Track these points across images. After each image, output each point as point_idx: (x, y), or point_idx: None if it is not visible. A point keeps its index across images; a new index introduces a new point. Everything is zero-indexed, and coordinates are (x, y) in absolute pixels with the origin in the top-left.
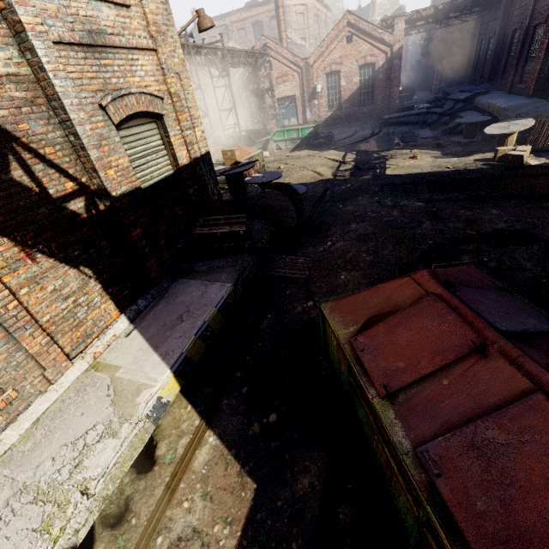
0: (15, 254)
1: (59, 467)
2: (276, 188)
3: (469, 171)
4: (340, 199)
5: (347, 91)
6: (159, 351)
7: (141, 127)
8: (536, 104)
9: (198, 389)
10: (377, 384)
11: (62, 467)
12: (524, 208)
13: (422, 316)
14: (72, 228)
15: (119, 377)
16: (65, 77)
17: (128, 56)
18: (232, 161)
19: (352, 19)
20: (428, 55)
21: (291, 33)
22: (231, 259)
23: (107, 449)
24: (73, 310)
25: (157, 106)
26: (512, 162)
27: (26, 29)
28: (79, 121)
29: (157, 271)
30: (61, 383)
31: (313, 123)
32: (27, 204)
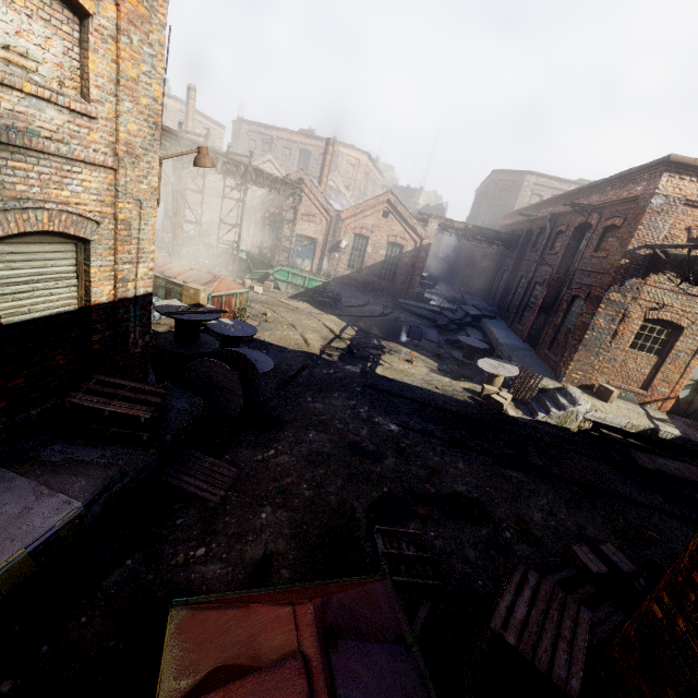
0: None
1: None
2: (233, 357)
3: (455, 401)
4: (314, 386)
5: (372, 259)
6: None
7: (46, 245)
8: (526, 351)
9: None
10: None
11: None
12: (489, 469)
13: (274, 697)
14: None
15: None
16: None
17: (64, 165)
18: (193, 301)
19: (392, 199)
20: (457, 255)
21: (336, 177)
22: (111, 452)
23: None
24: None
25: (85, 229)
26: (494, 406)
27: None
28: None
29: None
30: None
31: (325, 277)
32: None
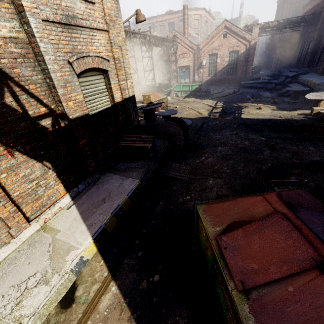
0: (1, 151)
1: (5, 303)
2: (173, 120)
3: (294, 121)
4: (211, 130)
5: (221, 65)
6: (86, 222)
7: (94, 77)
8: None
9: (109, 249)
10: (236, 279)
11: (7, 303)
12: None
13: (272, 229)
14: (41, 137)
15: (58, 238)
16: (47, 42)
17: (90, 33)
18: (148, 101)
19: (227, 24)
20: (270, 48)
21: (190, 30)
22: (140, 163)
23: (40, 293)
24: (35, 189)
25: (105, 65)
26: (323, 117)
27: (25, 10)
28: (53, 70)
29: (93, 167)
30: (20, 237)
31: (199, 83)
32: (12, 120)
